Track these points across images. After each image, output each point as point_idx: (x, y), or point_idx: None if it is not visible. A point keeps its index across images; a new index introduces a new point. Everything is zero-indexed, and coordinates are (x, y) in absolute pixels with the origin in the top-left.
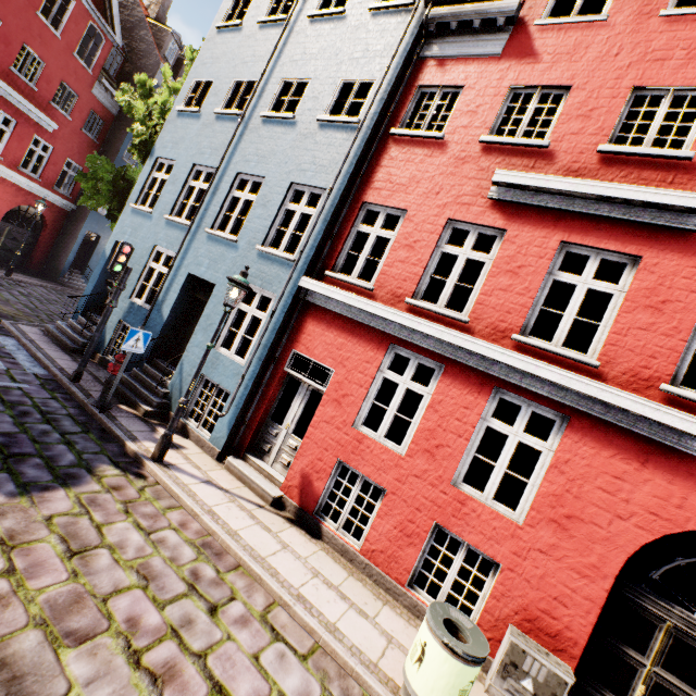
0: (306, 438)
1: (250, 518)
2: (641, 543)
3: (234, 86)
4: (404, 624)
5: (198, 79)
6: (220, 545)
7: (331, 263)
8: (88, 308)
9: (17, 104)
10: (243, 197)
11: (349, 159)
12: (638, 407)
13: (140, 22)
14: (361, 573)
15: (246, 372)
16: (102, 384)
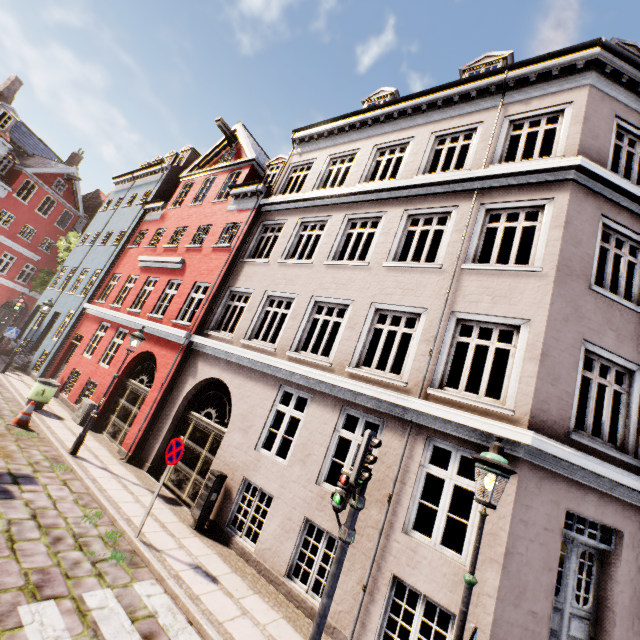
0: (68, 364)
1: (28, 387)
2: (128, 362)
3: (96, 235)
4: (62, 409)
5: (87, 233)
6: (4, 385)
7: (98, 297)
8: (19, 337)
9: (19, 250)
10: (83, 277)
11: (112, 258)
12: (136, 320)
13: (100, 204)
14: (64, 404)
15: (56, 343)
16: (4, 361)
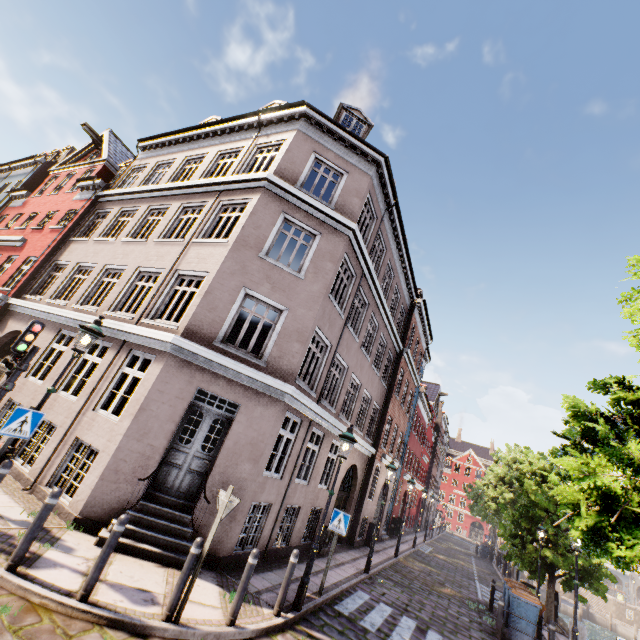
0: None
1: None
2: None
3: None
4: None
5: None
6: None
7: None
8: None
9: None
10: None
11: None
12: None
13: None
14: None
15: None
16: None
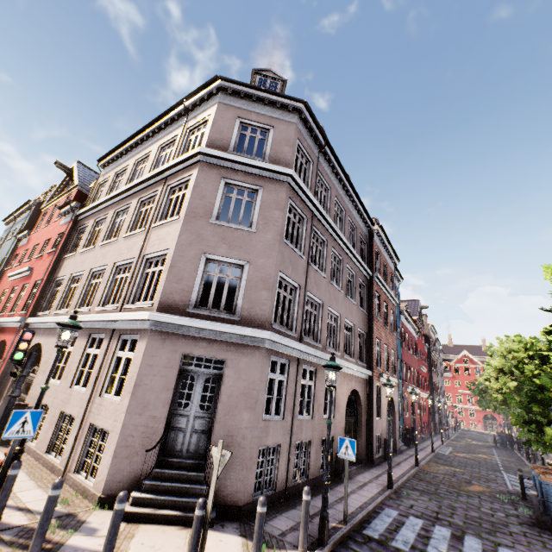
0: None
1: None
2: None
3: None
4: None
5: None
6: None
7: None
8: None
9: None
10: None
11: None
12: None
13: None
14: None
15: None
16: None
